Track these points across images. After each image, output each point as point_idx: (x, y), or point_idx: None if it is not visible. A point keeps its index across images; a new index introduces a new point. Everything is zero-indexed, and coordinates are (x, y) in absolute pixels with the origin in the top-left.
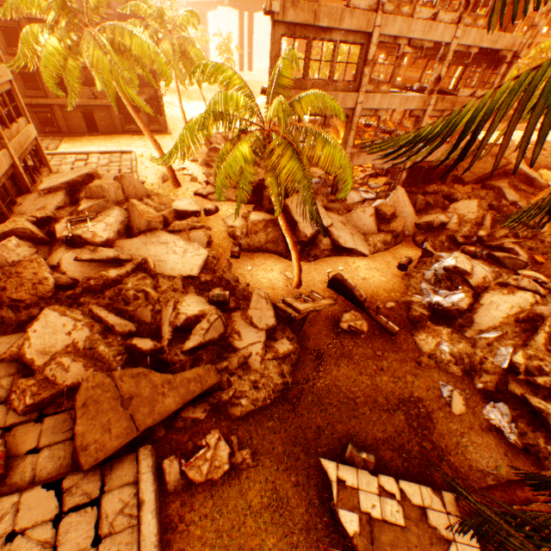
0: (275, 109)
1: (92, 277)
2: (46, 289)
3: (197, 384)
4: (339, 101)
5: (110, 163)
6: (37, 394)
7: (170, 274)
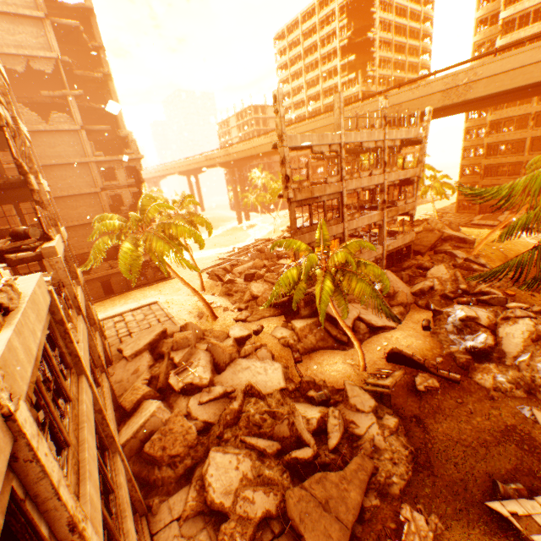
0: (344, 257)
1: (227, 413)
2: (193, 437)
3: (362, 472)
4: (334, 230)
5: (145, 316)
6: (244, 533)
7: (267, 392)
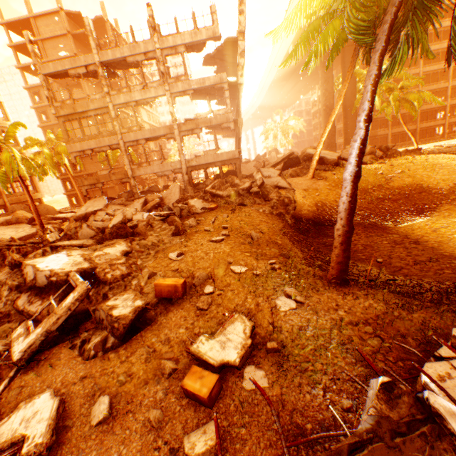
0: None
1: None
2: None
3: None
4: (108, 141)
5: None
6: None
7: None
